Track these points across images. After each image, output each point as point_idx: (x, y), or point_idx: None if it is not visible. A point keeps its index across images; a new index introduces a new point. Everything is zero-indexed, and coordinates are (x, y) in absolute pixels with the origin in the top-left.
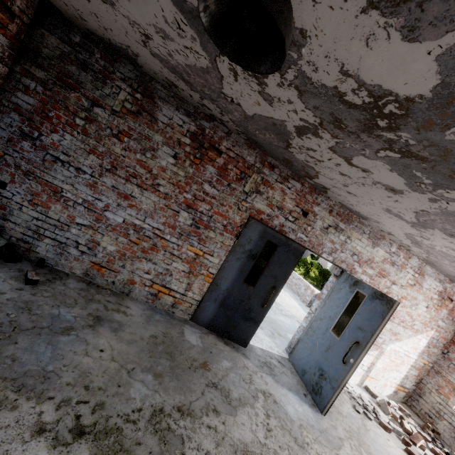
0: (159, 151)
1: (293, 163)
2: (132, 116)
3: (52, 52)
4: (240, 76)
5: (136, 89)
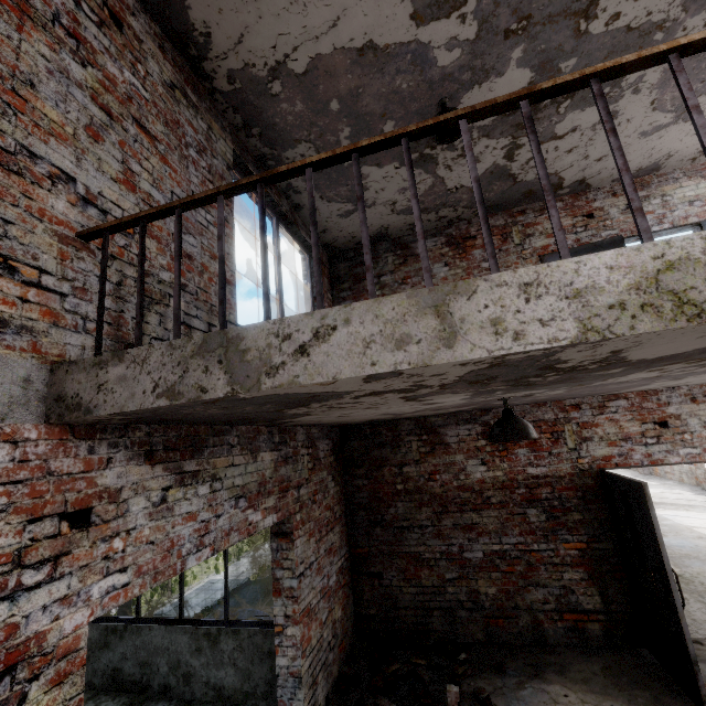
0: (433, 270)
1: (533, 189)
2: (403, 265)
3: (345, 271)
4: (452, 166)
5: (395, 250)
